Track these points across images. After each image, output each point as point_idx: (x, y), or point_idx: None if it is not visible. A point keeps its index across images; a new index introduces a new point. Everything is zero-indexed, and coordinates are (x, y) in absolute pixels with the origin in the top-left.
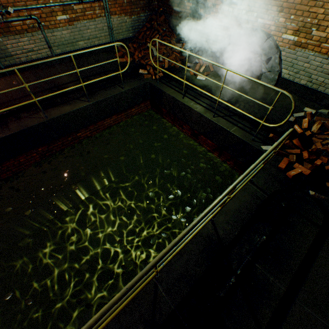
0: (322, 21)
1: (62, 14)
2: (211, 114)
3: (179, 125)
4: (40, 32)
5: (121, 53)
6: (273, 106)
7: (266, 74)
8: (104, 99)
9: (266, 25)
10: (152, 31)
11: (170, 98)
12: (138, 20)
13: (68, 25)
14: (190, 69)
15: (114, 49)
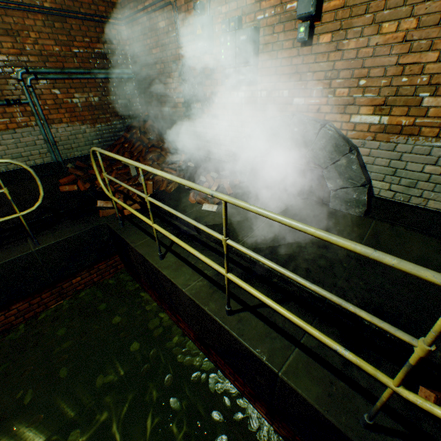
0: (440, 76)
1: None
2: (223, 301)
3: (170, 310)
4: None
5: (72, 176)
6: (432, 340)
7: (339, 192)
8: None
9: (312, 107)
10: (134, 141)
11: (139, 257)
12: (109, 130)
13: None
14: (192, 192)
15: (61, 172)
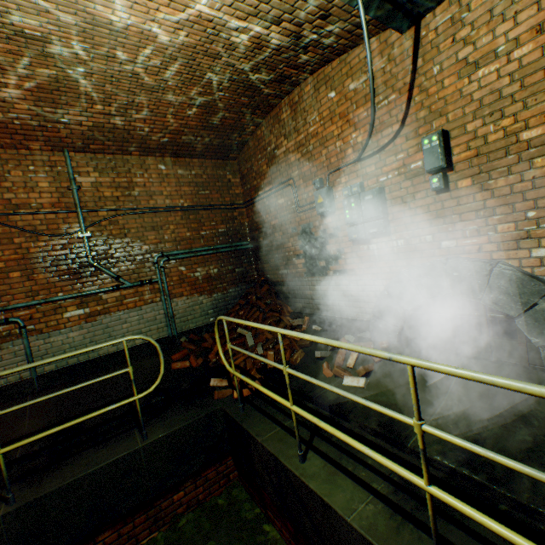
0: None
1: (77, 308)
2: None
3: None
4: (20, 340)
5: (185, 350)
6: None
7: None
8: (69, 484)
9: (468, 247)
10: (249, 307)
11: (268, 458)
12: (224, 298)
13: (84, 322)
14: (325, 361)
15: (174, 346)
